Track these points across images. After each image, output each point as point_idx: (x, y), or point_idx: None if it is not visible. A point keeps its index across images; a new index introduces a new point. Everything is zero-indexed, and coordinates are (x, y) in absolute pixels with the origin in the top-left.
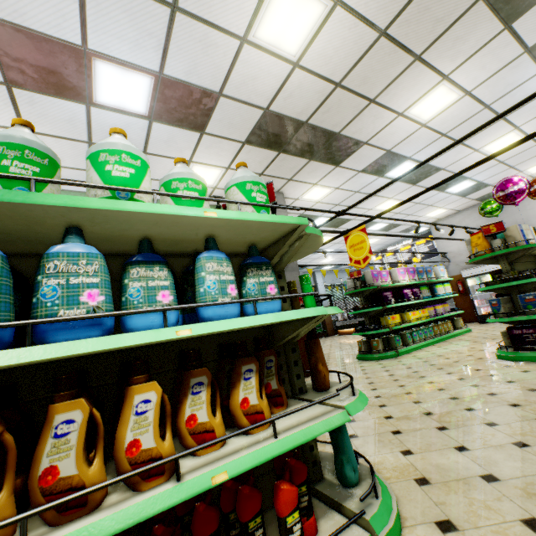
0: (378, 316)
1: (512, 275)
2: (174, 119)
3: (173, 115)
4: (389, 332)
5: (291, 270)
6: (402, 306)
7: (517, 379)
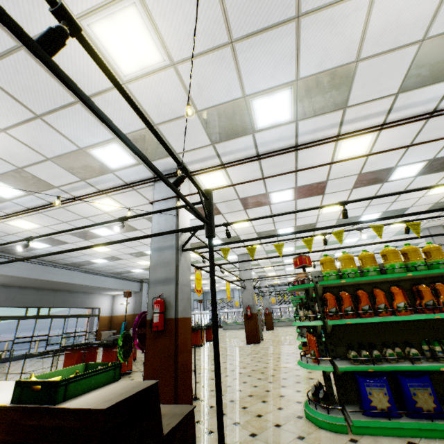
0: None
1: None
2: None
3: None
4: None
5: None
6: None
7: None
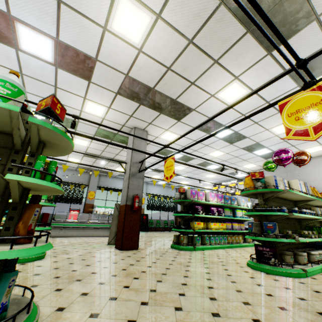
0: (191, 221)
1: (262, 208)
2: (71, 69)
3: (70, 66)
4: (197, 233)
5: (138, 178)
6: (211, 218)
7: (239, 281)
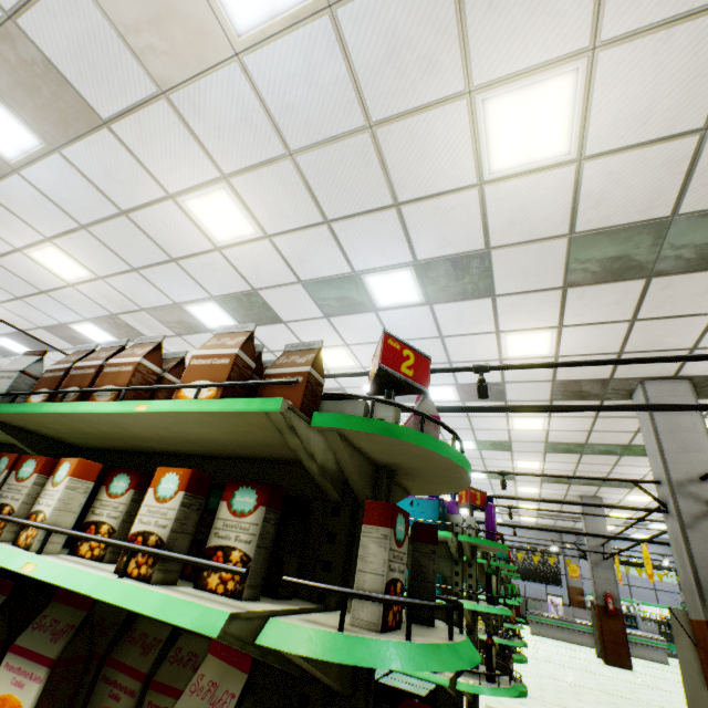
0: None
1: None
2: (498, 478)
3: (497, 477)
4: None
5: (604, 567)
6: None
7: None
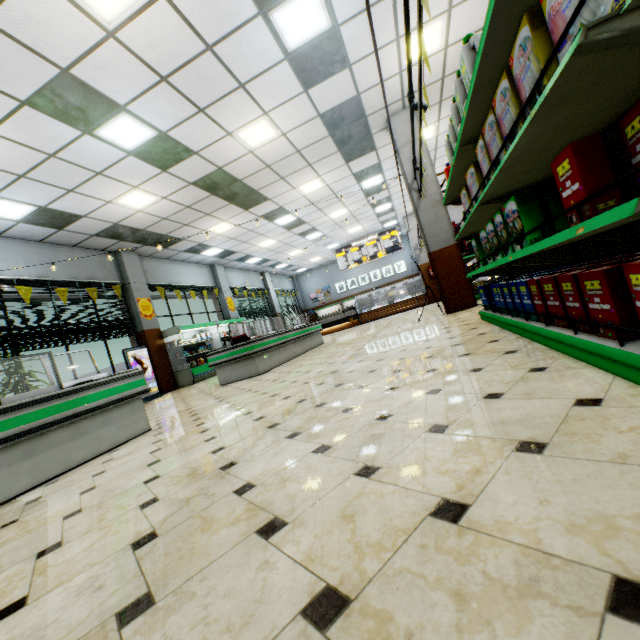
0: None
1: None
2: None
3: None
4: None
5: None
6: None
7: None
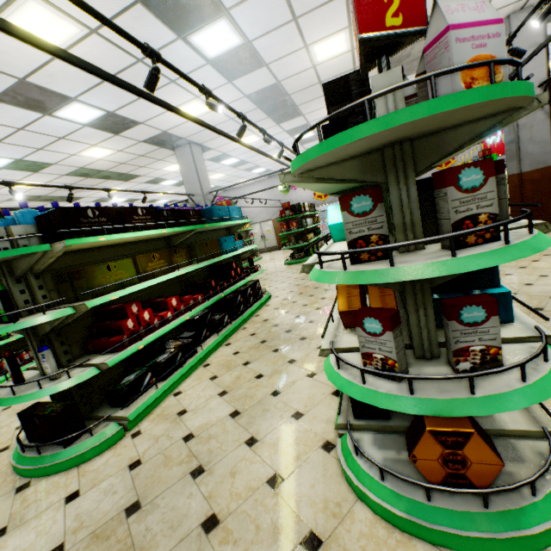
0: None
1: None
2: None
3: None
4: None
5: None
6: None
7: None
